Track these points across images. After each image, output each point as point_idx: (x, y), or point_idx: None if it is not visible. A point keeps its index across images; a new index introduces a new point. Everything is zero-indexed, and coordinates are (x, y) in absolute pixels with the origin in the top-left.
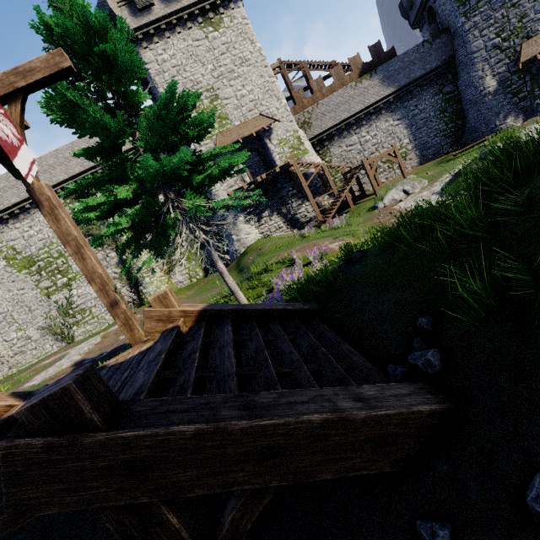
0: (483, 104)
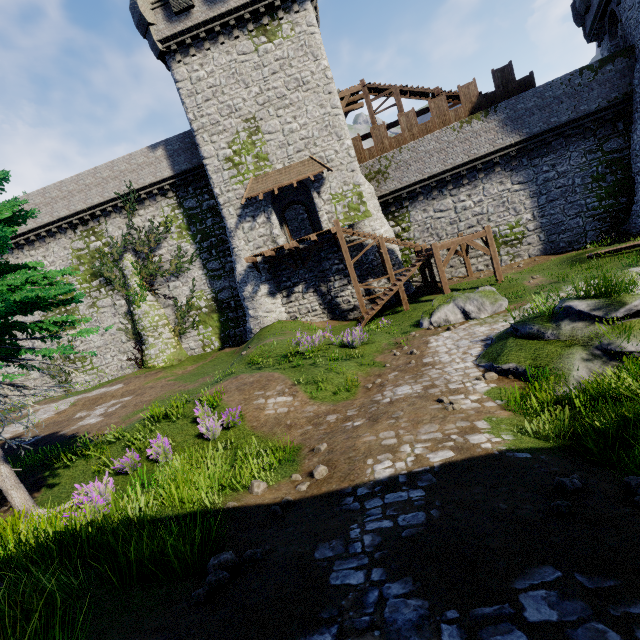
0: None
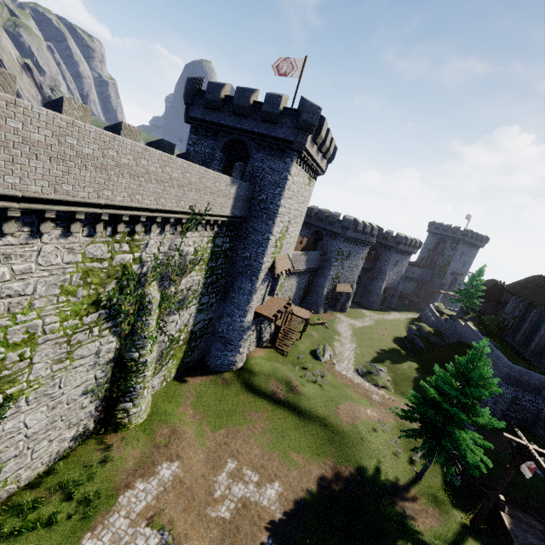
0: (320, 298)
